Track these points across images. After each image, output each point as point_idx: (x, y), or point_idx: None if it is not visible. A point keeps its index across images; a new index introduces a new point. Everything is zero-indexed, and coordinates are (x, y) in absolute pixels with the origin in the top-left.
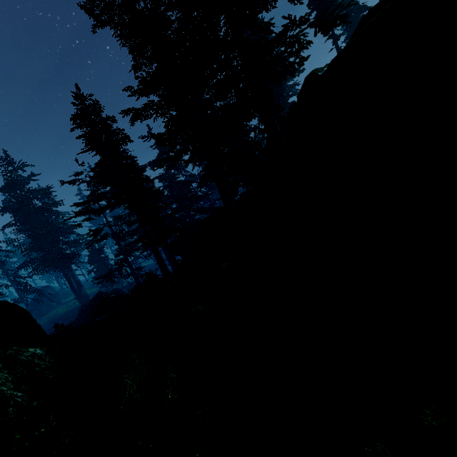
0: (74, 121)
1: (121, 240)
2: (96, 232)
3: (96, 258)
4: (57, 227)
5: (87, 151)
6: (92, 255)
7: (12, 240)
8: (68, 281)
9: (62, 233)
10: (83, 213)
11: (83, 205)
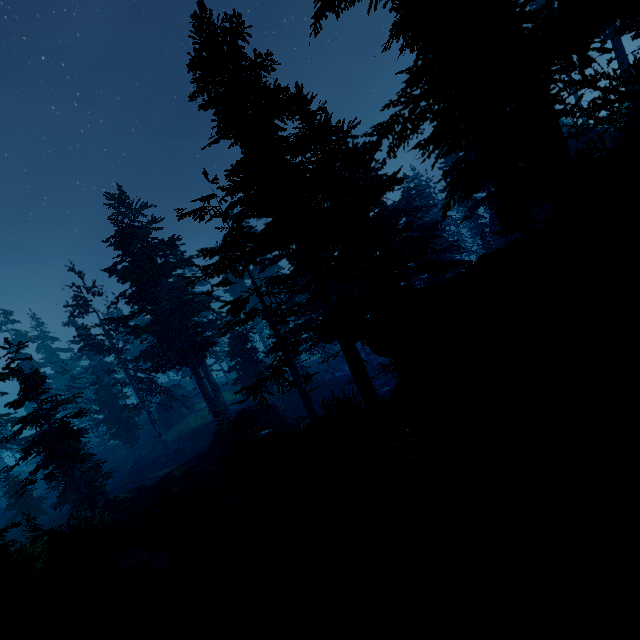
0: (198, 86)
1: (278, 322)
2: (235, 305)
3: (238, 350)
4: (183, 299)
5: (219, 138)
6: (233, 345)
7: (122, 319)
8: (199, 385)
9: (192, 309)
10: (213, 268)
11: (213, 253)
